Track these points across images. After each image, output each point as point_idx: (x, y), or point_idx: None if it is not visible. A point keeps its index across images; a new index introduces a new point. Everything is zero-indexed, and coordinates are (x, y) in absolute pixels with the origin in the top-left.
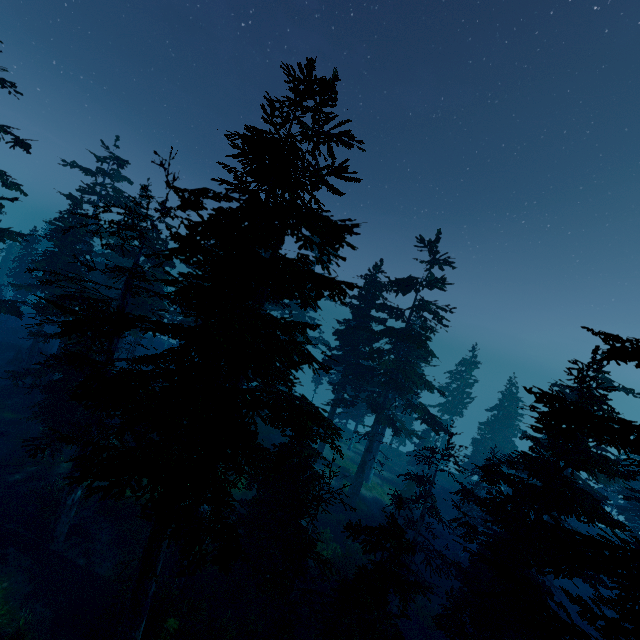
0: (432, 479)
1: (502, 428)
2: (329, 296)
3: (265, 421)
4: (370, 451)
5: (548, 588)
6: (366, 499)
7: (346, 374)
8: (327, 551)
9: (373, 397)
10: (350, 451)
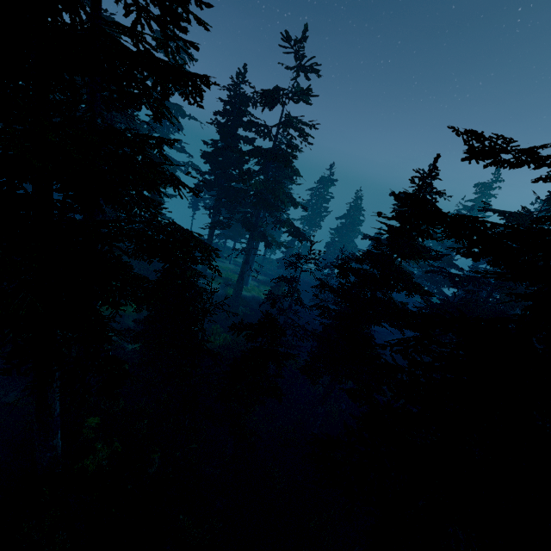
0: (298, 279)
1: (348, 232)
2: (181, 97)
3: (127, 254)
4: (247, 263)
5: (372, 335)
6: (247, 298)
7: (219, 198)
8: (219, 340)
9: (246, 217)
10: (231, 264)
